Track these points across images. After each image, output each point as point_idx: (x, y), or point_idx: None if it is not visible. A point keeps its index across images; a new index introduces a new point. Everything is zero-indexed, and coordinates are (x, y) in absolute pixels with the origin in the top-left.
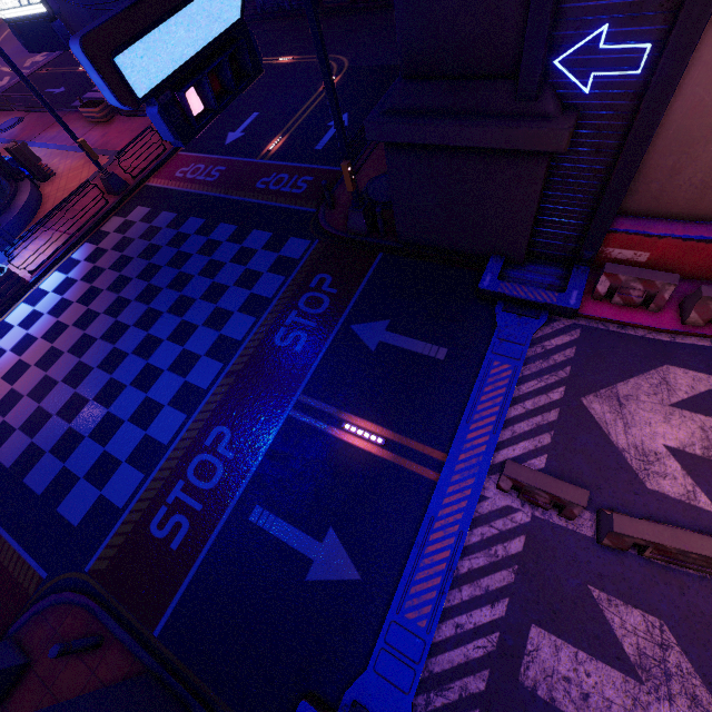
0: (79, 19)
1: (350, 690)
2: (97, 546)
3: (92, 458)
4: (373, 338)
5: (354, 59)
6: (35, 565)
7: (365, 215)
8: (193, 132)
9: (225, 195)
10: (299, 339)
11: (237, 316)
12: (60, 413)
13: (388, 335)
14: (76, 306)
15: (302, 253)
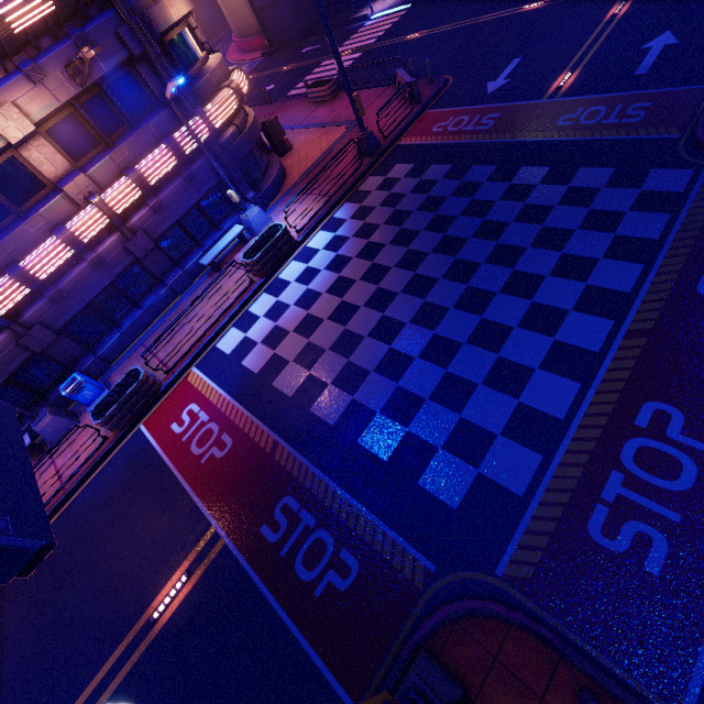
0: (281, 27)
1: None
2: (502, 543)
3: (447, 426)
4: None
5: None
6: (411, 550)
7: None
8: None
9: (513, 139)
10: None
11: (606, 263)
12: (379, 370)
13: None
14: (357, 261)
15: (684, 184)
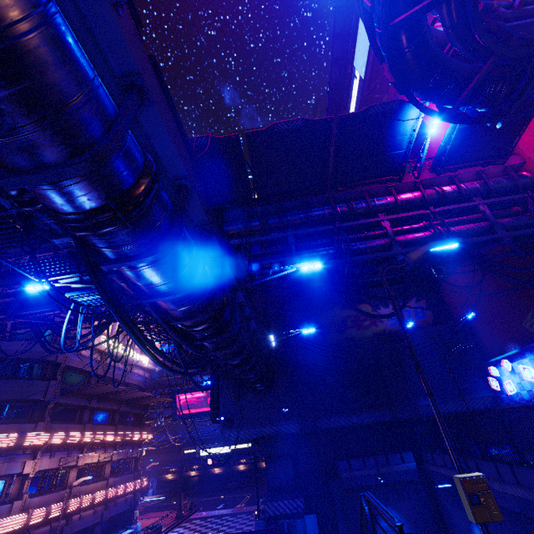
0: None
1: None
2: None
3: None
4: None
5: (252, 493)
6: None
7: None
8: None
9: (232, 512)
10: None
11: None
12: None
13: None
14: (194, 533)
15: None
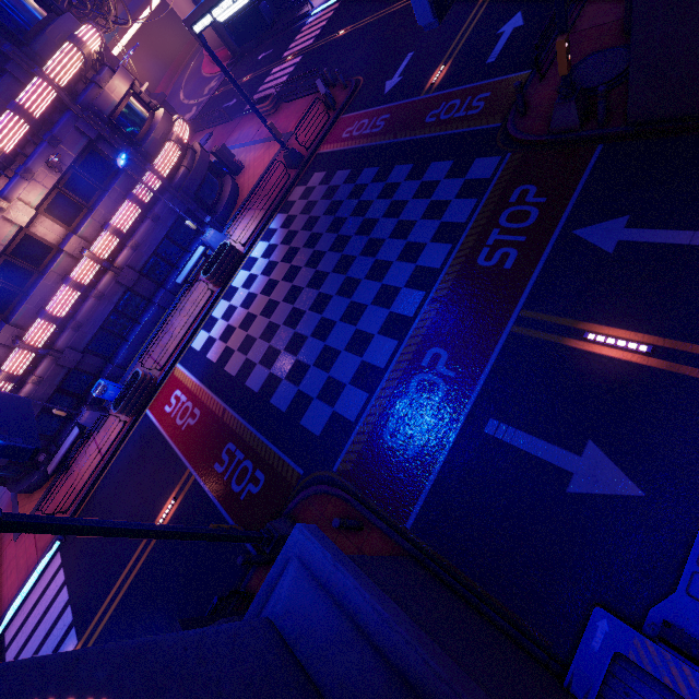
0: None
1: (656, 609)
2: (339, 452)
3: (320, 382)
4: (607, 239)
5: None
6: (292, 464)
7: (577, 103)
8: (445, 8)
9: (394, 139)
10: (508, 256)
11: (431, 246)
12: (287, 349)
13: (630, 232)
14: (281, 265)
15: (492, 171)
